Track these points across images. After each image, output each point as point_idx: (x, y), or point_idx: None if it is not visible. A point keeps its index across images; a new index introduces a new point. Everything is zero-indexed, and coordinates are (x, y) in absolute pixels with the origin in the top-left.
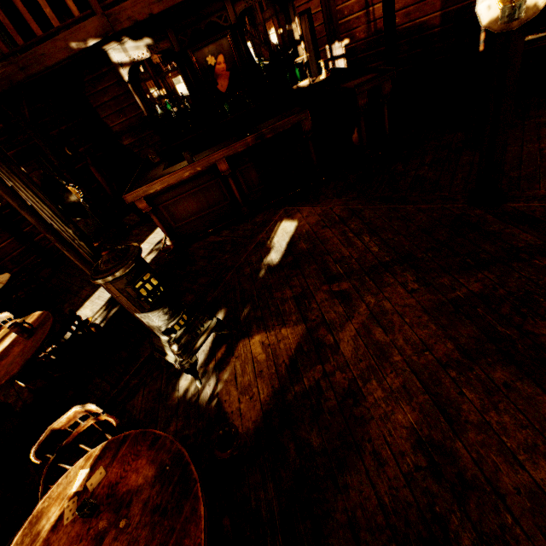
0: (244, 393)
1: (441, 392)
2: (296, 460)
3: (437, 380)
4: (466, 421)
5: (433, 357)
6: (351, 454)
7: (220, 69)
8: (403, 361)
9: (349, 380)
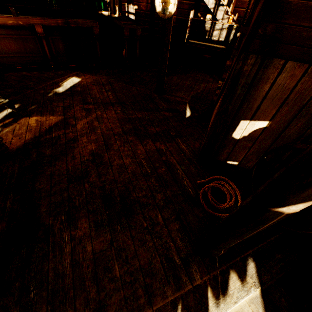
0: (16, 136)
1: (109, 141)
2: (35, 158)
3: (110, 138)
4: (112, 149)
5: (112, 132)
6: (62, 156)
7: None
8: (101, 132)
9: (74, 136)
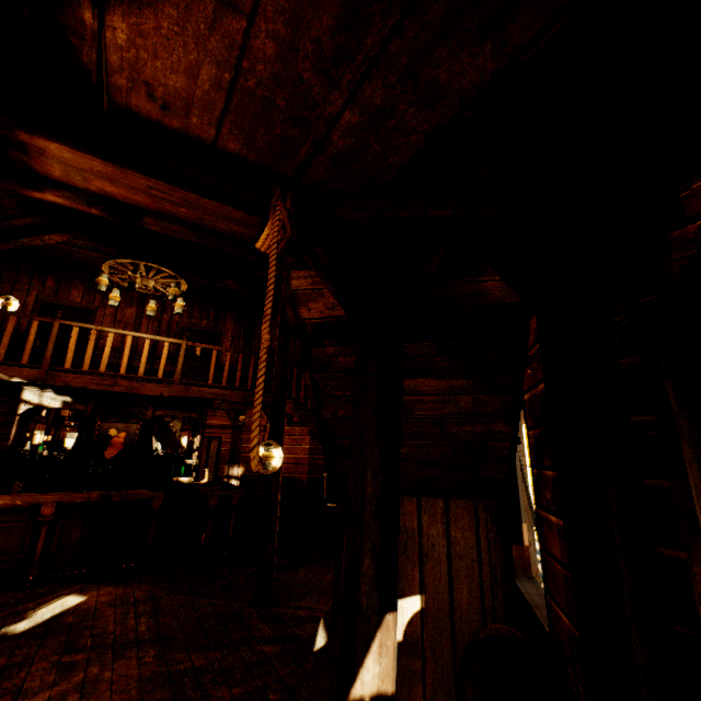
0: None
1: None
2: None
3: None
4: None
5: None
6: None
7: (117, 441)
8: None
9: None
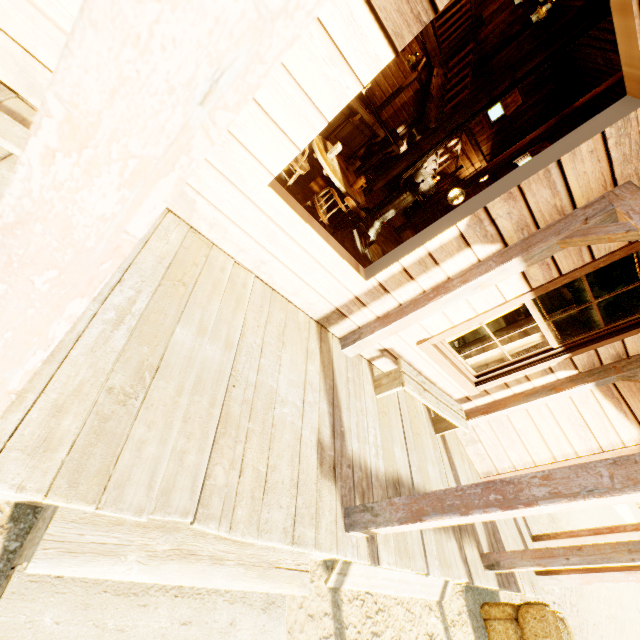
0: None
1: None
2: None
3: None
4: None
5: None
6: None
7: None
8: None
9: None
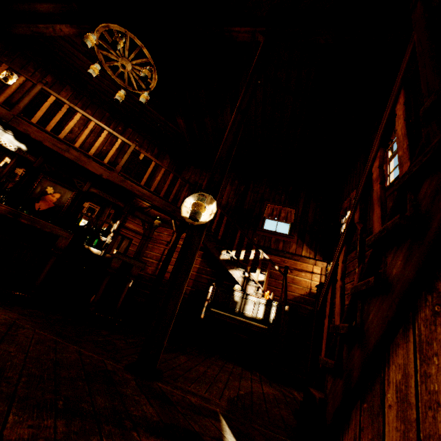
0: None
1: None
2: None
3: None
4: None
5: None
6: None
7: (51, 198)
8: None
9: None
